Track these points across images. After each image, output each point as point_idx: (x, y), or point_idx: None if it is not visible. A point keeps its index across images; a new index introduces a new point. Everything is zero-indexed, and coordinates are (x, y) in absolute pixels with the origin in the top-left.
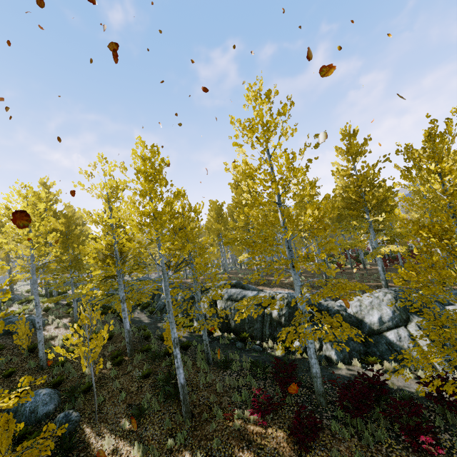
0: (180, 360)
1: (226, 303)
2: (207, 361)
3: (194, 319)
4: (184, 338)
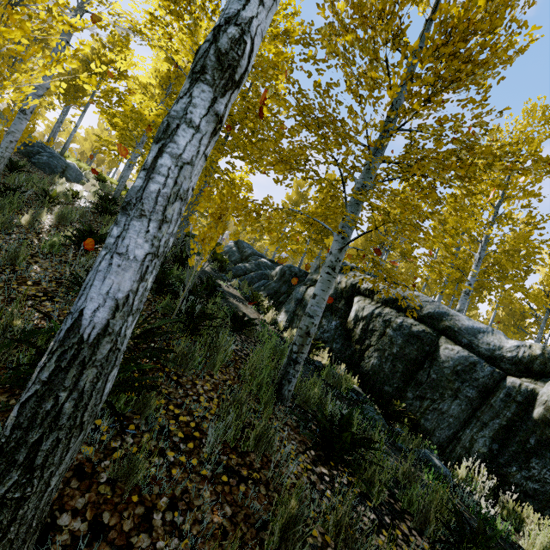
0: (173, 178)
1: (380, 308)
2: (277, 383)
3: (284, 308)
4: (246, 317)
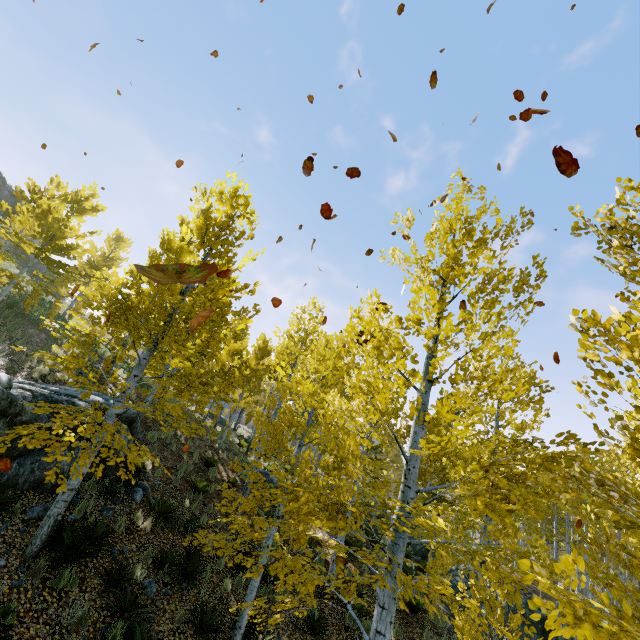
0: None
1: None
2: None
3: None
4: None
